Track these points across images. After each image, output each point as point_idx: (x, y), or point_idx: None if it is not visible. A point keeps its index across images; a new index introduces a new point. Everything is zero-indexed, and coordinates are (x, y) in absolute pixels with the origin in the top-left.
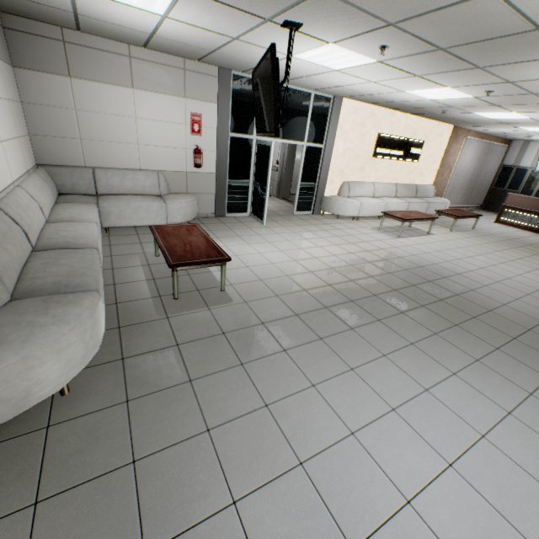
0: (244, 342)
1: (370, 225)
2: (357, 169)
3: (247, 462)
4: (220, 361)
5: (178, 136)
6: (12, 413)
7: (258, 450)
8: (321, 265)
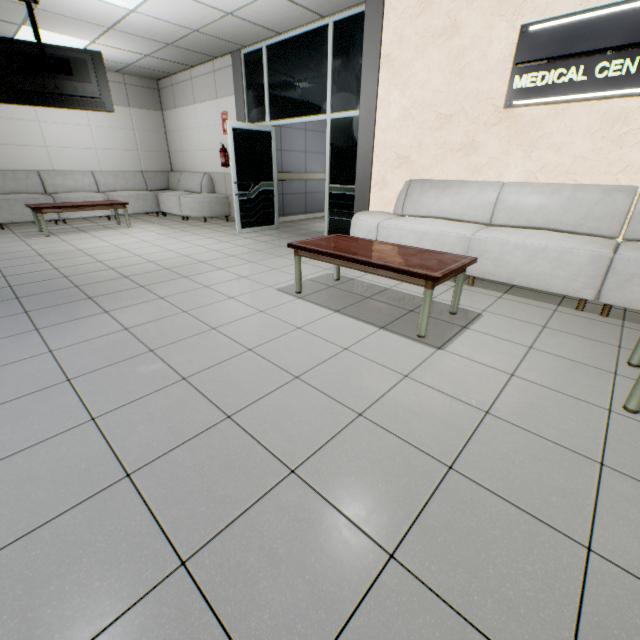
0: None
1: (364, 274)
2: (452, 150)
3: None
4: None
5: (218, 139)
6: None
7: None
8: (99, 252)
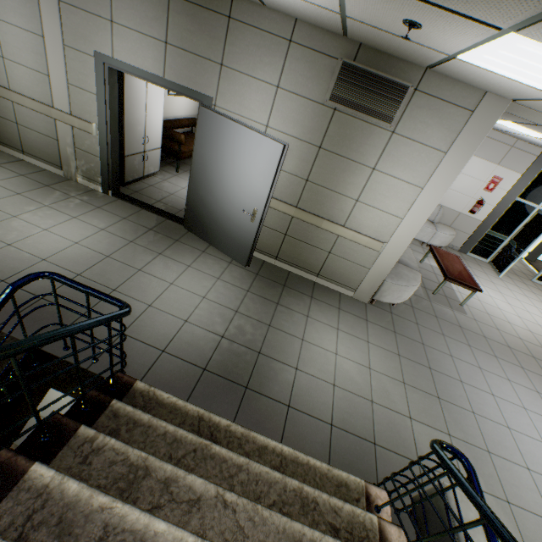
0: (471, 337)
1: None
2: None
3: (467, 376)
4: (457, 337)
5: (472, 188)
6: (389, 301)
7: (472, 377)
8: (541, 332)
